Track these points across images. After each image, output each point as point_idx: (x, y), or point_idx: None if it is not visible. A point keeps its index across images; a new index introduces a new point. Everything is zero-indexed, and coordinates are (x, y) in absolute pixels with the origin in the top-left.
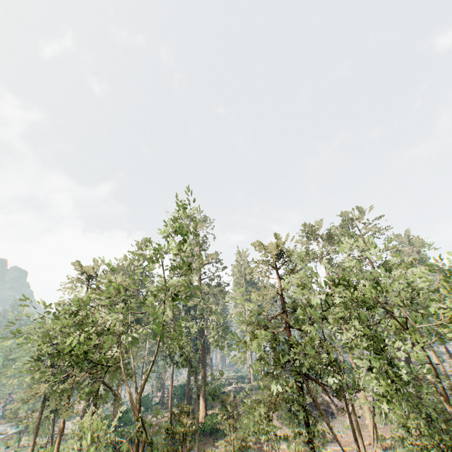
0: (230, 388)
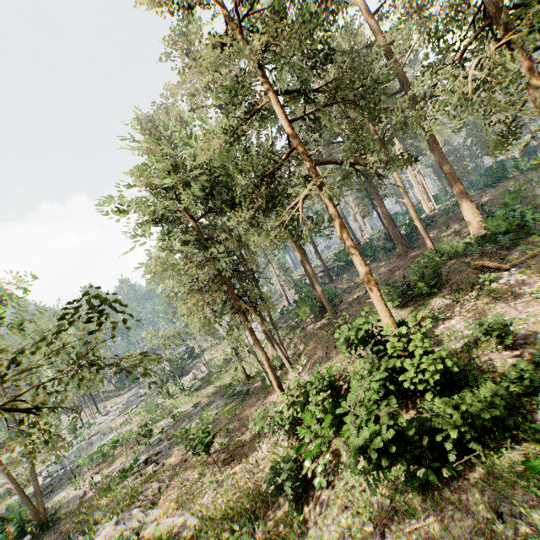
0: None
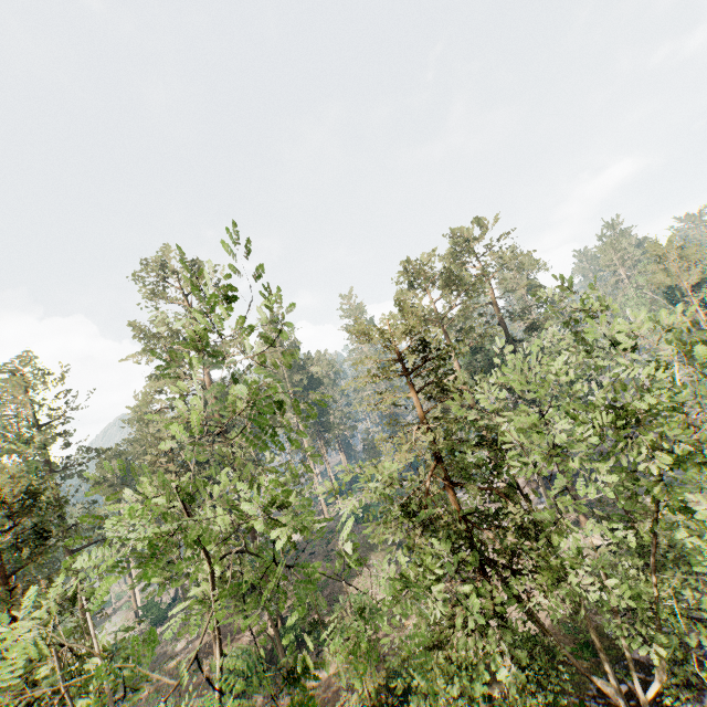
0: (296, 538)
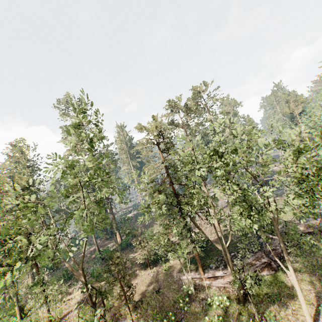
0: (131, 215)
